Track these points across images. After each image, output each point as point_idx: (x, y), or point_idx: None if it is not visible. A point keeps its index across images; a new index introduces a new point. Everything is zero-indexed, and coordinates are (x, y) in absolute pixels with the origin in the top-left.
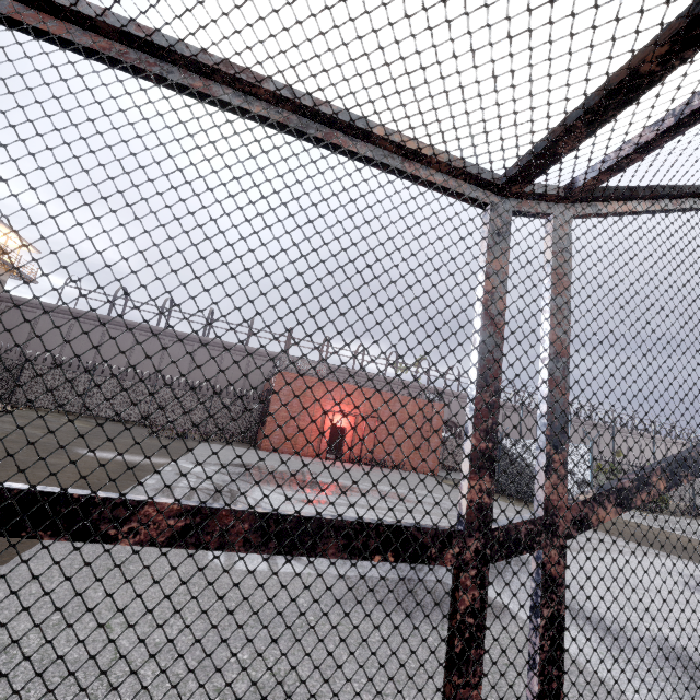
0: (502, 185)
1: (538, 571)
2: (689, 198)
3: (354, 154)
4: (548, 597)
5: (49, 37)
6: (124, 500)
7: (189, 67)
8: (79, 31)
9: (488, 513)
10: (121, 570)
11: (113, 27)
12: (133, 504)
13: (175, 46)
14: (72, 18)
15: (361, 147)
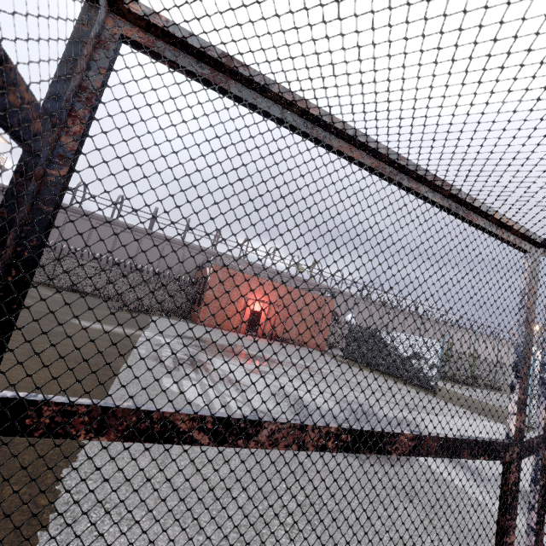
0: (543, 244)
1: (538, 462)
2: None
3: (475, 224)
4: (542, 475)
5: (349, 158)
6: (393, 433)
7: (413, 177)
8: (366, 155)
9: (522, 433)
10: (393, 468)
11: (388, 158)
12: (396, 435)
13: (414, 168)
14: (368, 150)
15: (480, 220)
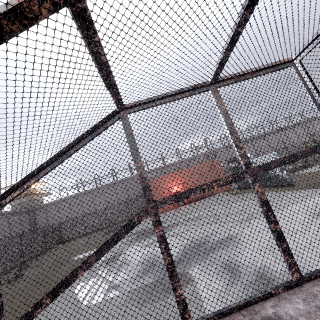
0: None
1: None
2: (50, 164)
3: None
4: None
5: None
6: None
7: None
8: None
9: None
10: None
11: None
12: None
13: None
14: None
15: None
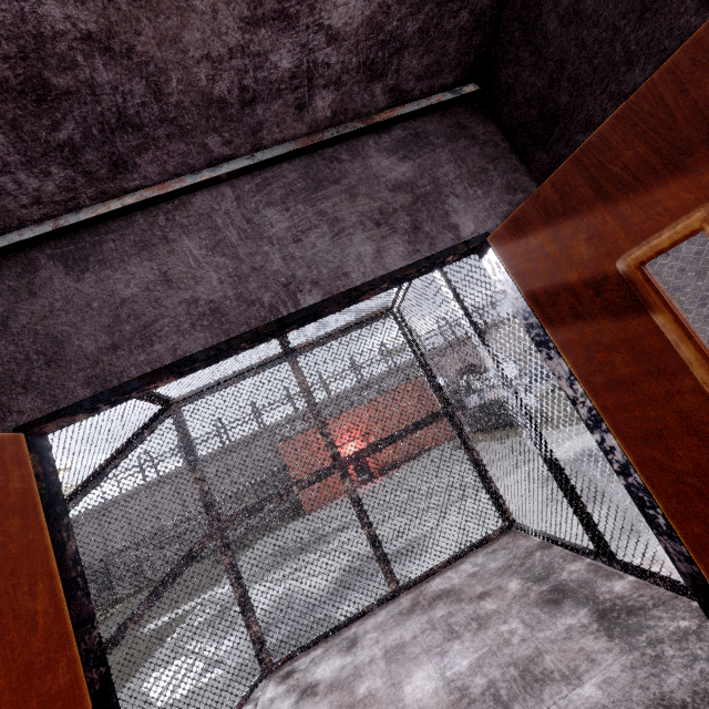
0: None
1: None
2: (81, 492)
3: None
4: None
5: None
6: None
7: None
8: None
9: None
10: None
11: None
12: None
13: None
14: None
15: None
